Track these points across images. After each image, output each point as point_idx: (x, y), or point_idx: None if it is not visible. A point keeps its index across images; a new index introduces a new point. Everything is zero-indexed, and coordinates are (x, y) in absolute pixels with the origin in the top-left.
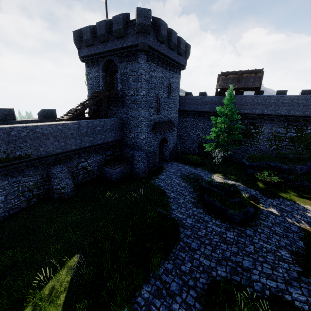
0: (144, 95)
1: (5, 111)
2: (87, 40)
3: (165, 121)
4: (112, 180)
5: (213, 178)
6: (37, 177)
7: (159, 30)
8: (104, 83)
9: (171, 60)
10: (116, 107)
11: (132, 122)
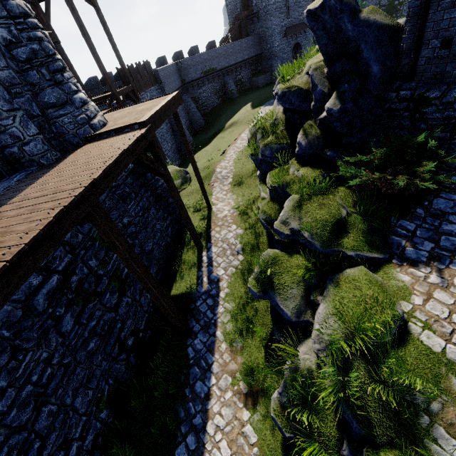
0: (274, 3)
1: (195, 47)
2: None
3: (297, 24)
4: (258, 86)
5: None
6: (219, 84)
7: None
8: (241, 4)
9: None
10: (253, 24)
11: (267, 33)
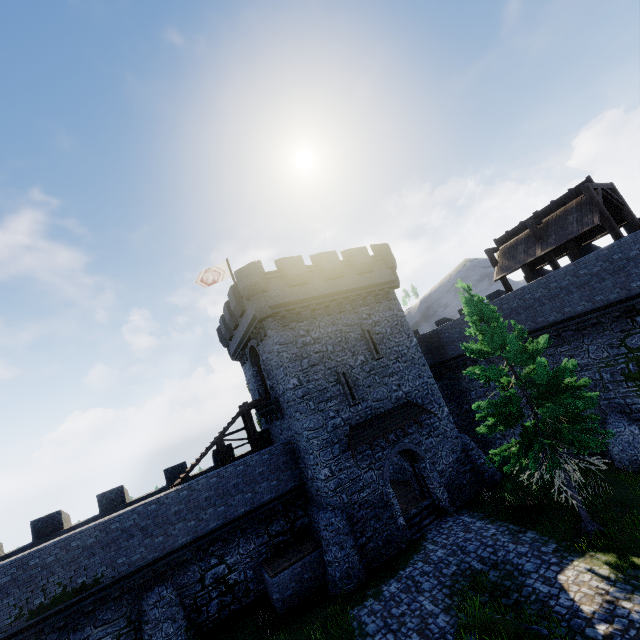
0: (296, 386)
1: (112, 493)
2: (225, 333)
3: (389, 409)
4: (276, 607)
5: (564, 580)
6: (120, 622)
7: (286, 274)
8: (260, 382)
9: (345, 292)
10: (278, 420)
11: (300, 443)
